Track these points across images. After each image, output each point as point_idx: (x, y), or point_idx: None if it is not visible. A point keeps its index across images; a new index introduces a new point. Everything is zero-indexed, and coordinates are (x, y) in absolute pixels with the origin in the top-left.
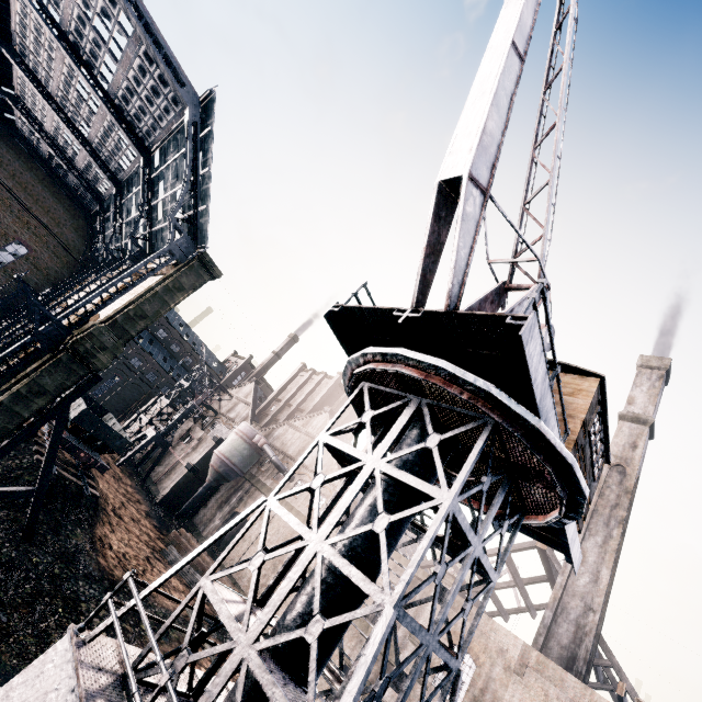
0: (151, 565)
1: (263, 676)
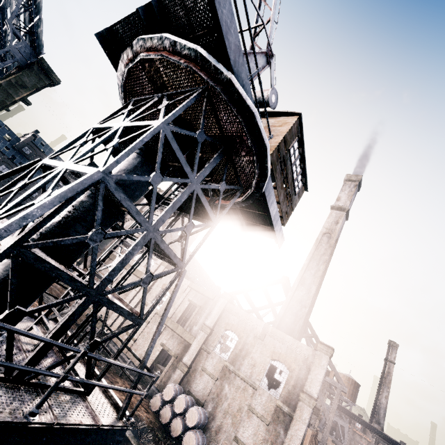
0: None
1: None
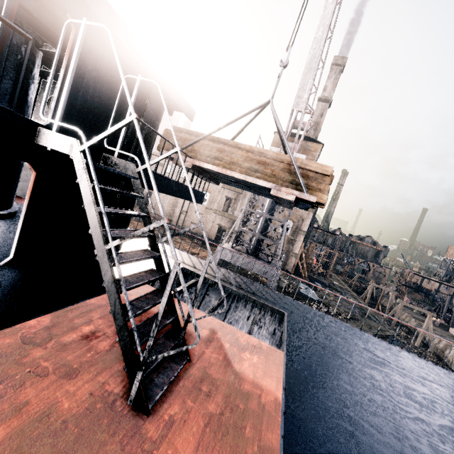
0: (133, 223)
1: (264, 238)
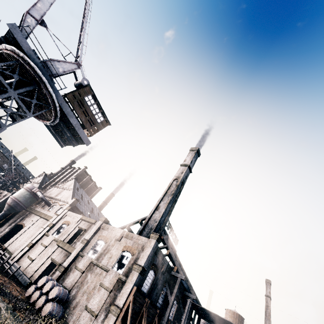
0: None
1: None
